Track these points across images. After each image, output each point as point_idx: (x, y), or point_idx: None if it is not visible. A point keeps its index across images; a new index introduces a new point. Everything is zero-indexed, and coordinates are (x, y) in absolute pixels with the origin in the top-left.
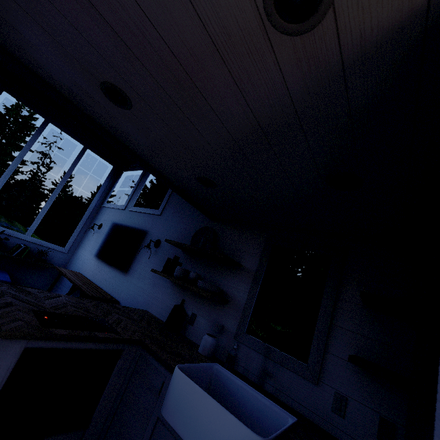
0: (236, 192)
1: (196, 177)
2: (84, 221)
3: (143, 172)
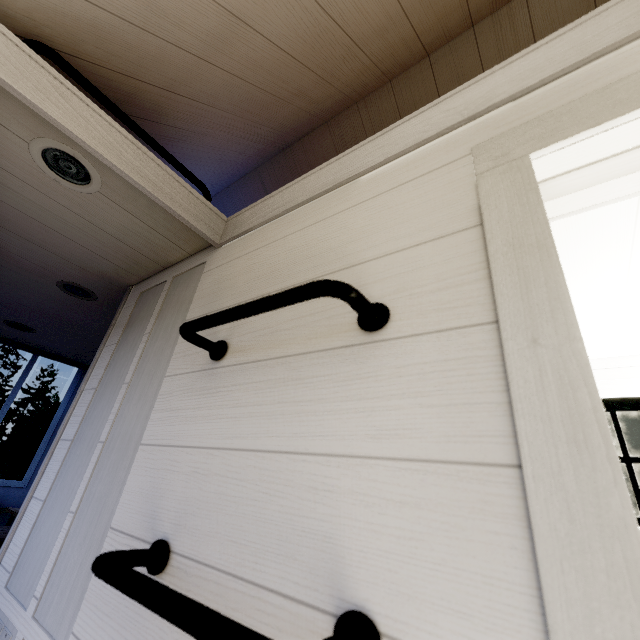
0: None
1: None
2: (48, 437)
3: None
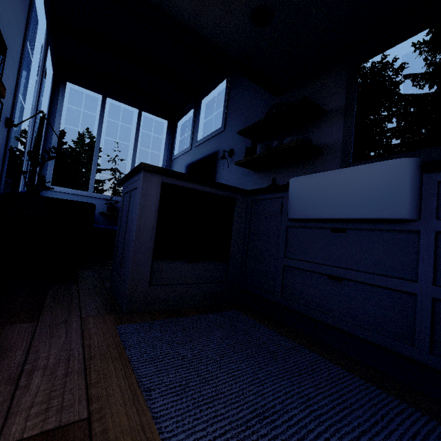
0: (298, 5)
1: (249, 15)
2: None
3: (194, 109)
